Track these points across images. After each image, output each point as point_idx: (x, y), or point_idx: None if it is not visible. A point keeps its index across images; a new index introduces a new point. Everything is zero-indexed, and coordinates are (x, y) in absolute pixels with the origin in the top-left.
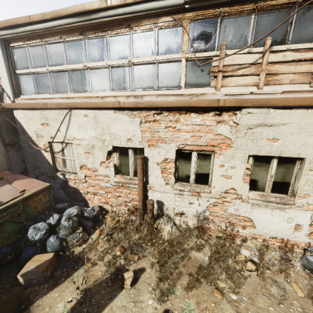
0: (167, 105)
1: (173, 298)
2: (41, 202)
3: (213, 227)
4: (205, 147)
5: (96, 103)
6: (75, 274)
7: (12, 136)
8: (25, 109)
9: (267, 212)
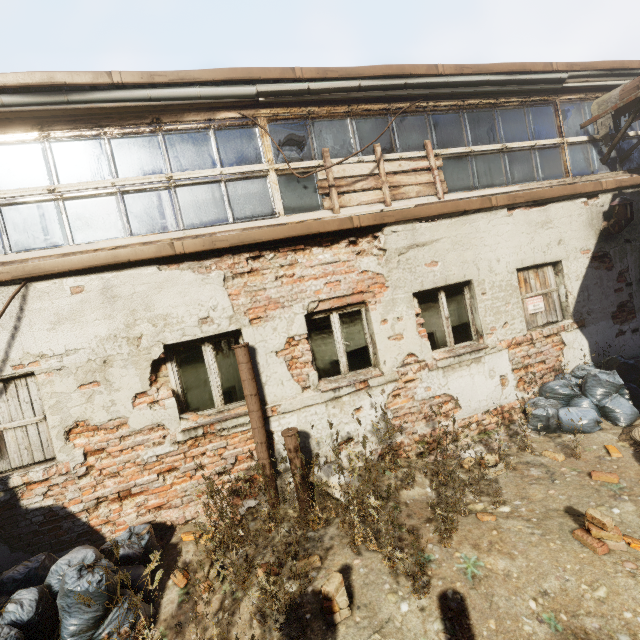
0: (273, 236)
1: (437, 568)
2: None
3: (406, 438)
4: (351, 298)
5: (112, 255)
6: None
7: None
8: None
9: (465, 374)
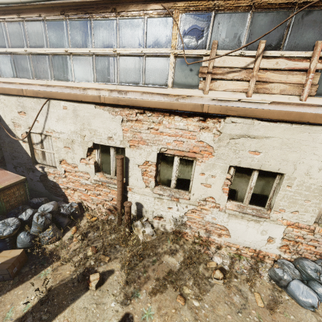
0: (149, 105)
1: (136, 302)
2: (15, 196)
3: (190, 232)
4: (187, 153)
5: (75, 96)
6: (42, 271)
7: None
8: (0, 94)
9: (243, 223)
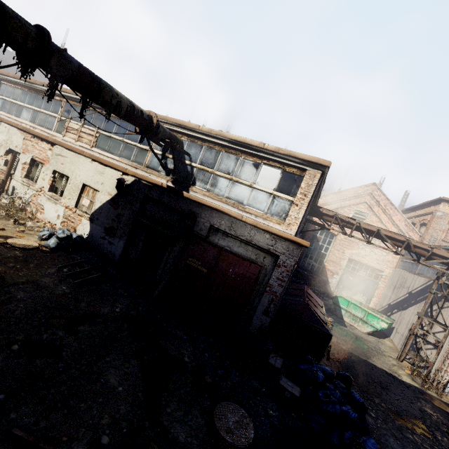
0: (33, 133)
1: None
2: None
3: (29, 209)
4: (42, 161)
5: (10, 122)
6: None
7: None
8: None
9: (51, 205)
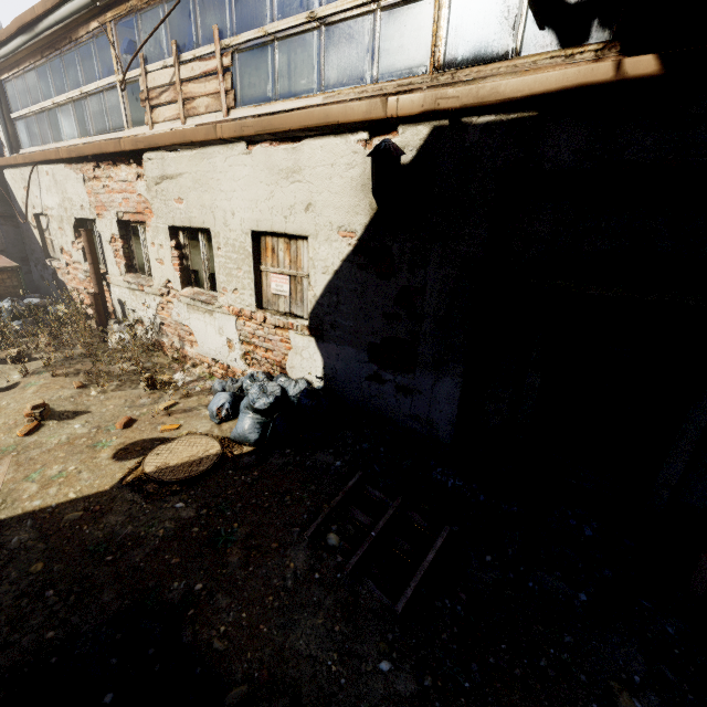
0: (89, 152)
1: (34, 377)
2: (6, 285)
3: (167, 342)
4: (138, 216)
5: (45, 154)
6: None
7: (8, 206)
8: (10, 167)
9: (201, 319)
